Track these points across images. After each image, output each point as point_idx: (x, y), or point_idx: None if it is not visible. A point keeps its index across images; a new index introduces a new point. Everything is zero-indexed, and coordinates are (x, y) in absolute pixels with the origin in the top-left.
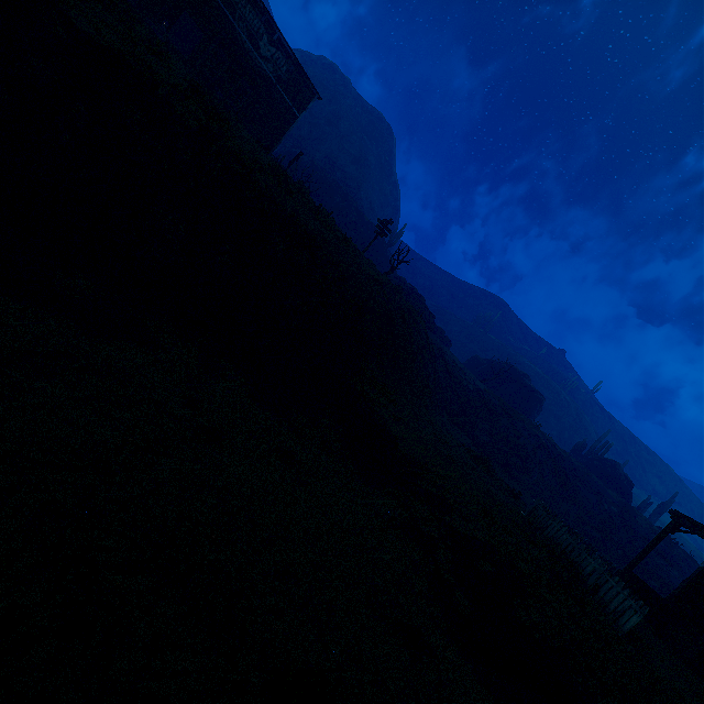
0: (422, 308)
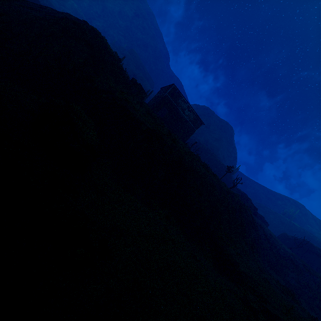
0: (250, 204)
